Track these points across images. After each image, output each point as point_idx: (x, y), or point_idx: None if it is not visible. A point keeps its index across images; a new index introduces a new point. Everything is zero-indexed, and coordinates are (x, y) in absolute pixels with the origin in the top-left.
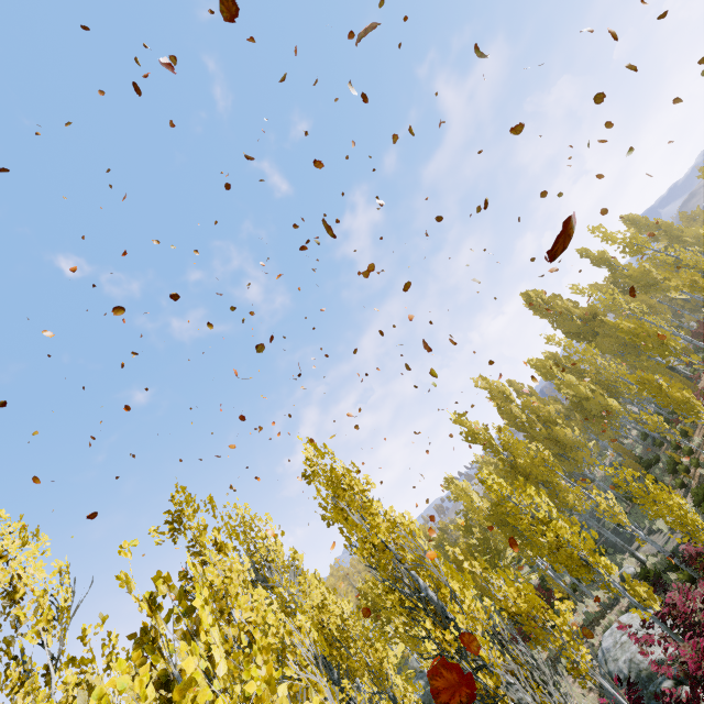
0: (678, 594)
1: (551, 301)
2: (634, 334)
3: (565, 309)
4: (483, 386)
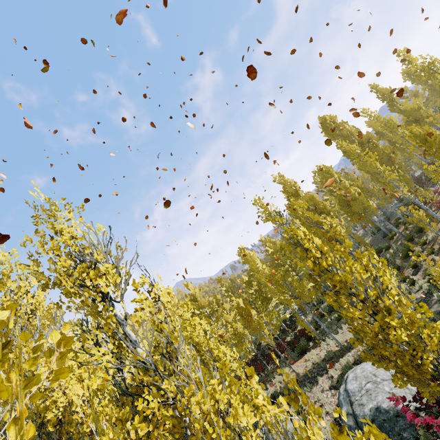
0: None
1: (340, 126)
2: (422, 139)
3: (350, 132)
4: (279, 182)
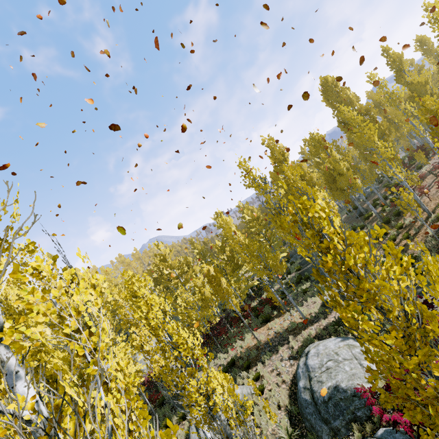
0: None
1: (341, 91)
2: (433, 115)
3: (350, 100)
4: (268, 145)
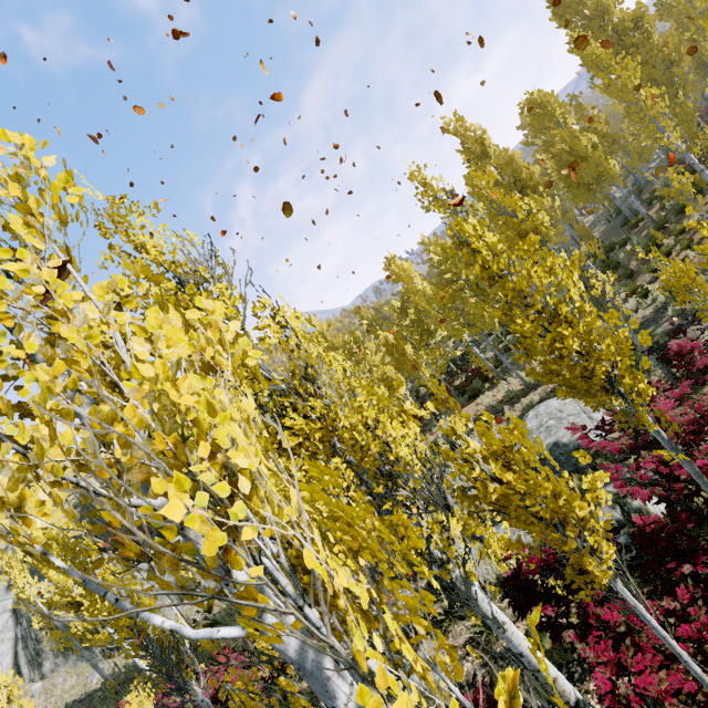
0: (692, 411)
1: None
2: None
3: (602, 7)
4: (456, 132)
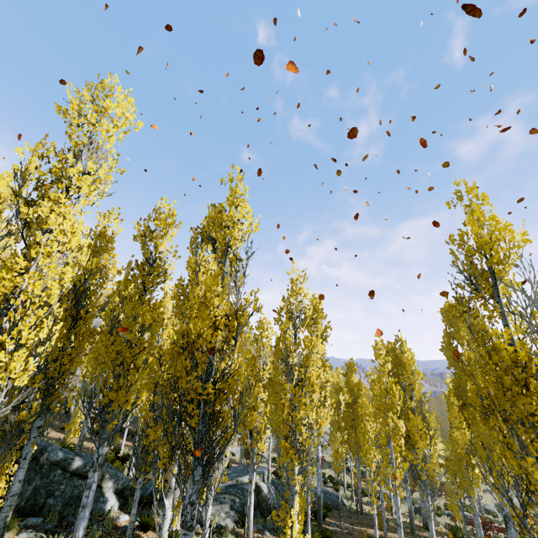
0: None
1: None
2: None
3: None
4: None
